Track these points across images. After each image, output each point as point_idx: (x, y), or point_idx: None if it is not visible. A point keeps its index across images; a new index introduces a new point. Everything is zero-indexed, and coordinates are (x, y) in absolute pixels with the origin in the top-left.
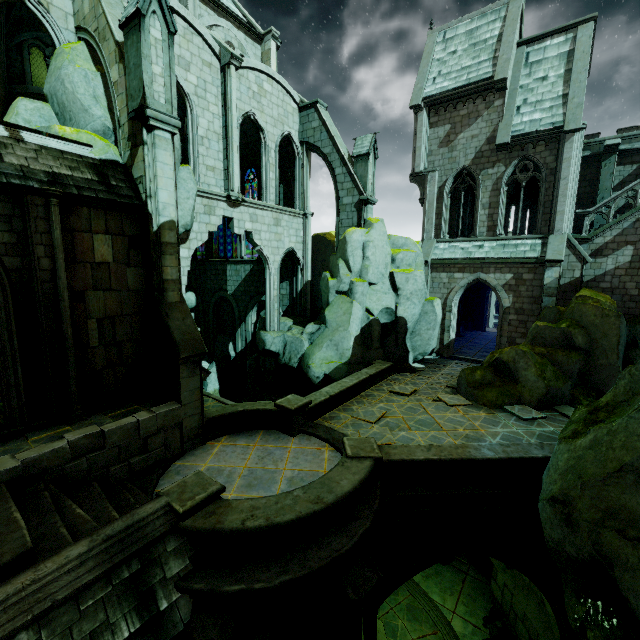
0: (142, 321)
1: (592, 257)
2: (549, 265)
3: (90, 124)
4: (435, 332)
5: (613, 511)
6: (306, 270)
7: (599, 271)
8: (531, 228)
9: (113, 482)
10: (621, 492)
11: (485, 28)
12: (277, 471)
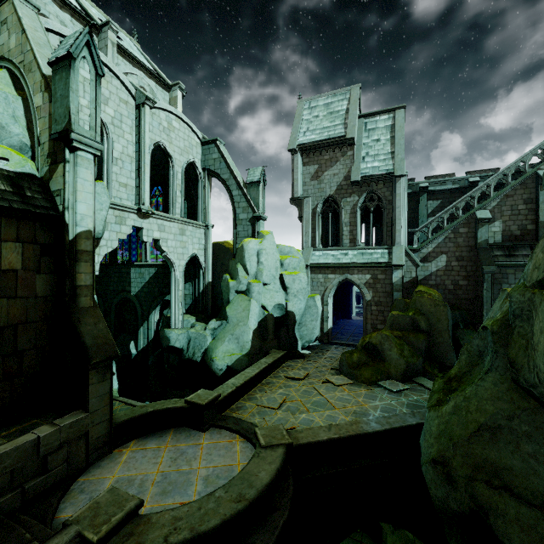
0: (48, 327)
1: (421, 262)
2: (395, 268)
3: (6, 139)
4: (317, 322)
5: (479, 465)
6: (207, 273)
7: (427, 272)
8: (377, 240)
9: (2, 517)
10: (482, 448)
11: (337, 103)
12: (192, 471)
